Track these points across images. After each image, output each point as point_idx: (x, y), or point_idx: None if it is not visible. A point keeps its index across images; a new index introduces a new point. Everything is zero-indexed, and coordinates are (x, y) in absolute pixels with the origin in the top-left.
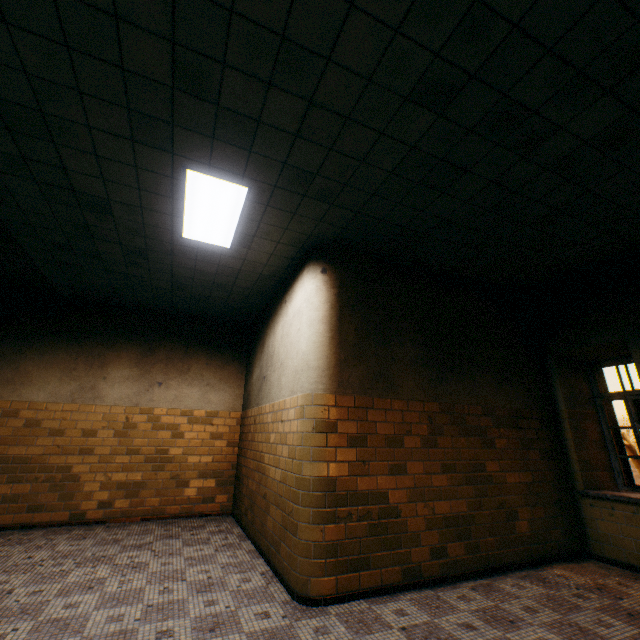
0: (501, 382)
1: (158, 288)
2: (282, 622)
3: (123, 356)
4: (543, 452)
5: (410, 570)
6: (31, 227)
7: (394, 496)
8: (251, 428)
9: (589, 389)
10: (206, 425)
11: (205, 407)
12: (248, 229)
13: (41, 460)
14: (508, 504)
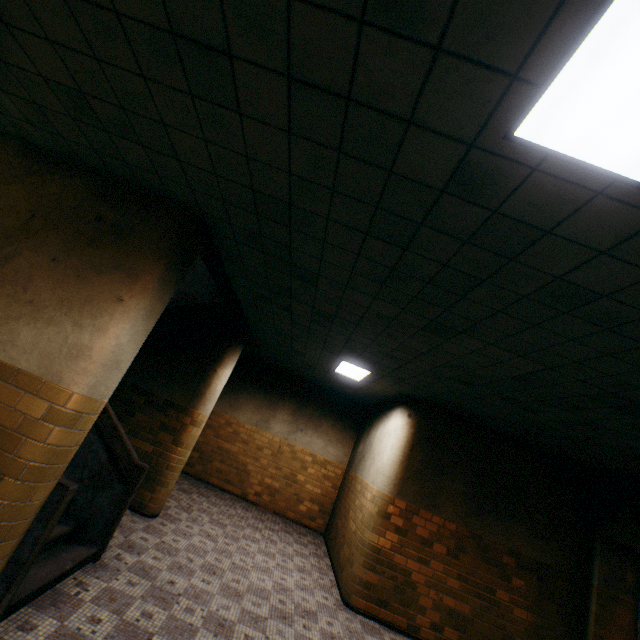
0: (536, 536)
1: (315, 376)
2: (332, 605)
3: (286, 406)
4: (561, 609)
5: (412, 625)
6: (267, 347)
7: (415, 576)
8: (348, 484)
9: (635, 579)
10: (322, 467)
11: (324, 455)
12: (370, 379)
13: (235, 455)
14: (508, 629)
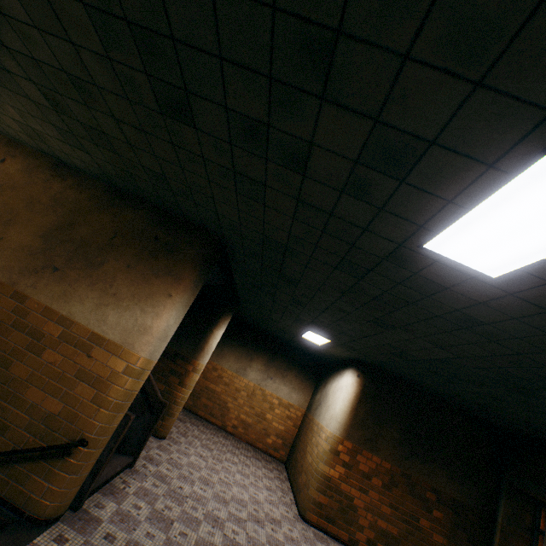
0: (454, 478)
1: (285, 337)
2: (292, 517)
3: (260, 358)
4: (471, 538)
5: (352, 539)
6: (250, 313)
7: (356, 501)
8: (306, 425)
9: (532, 520)
10: (286, 409)
11: (288, 399)
12: (328, 345)
13: (219, 394)
14: None
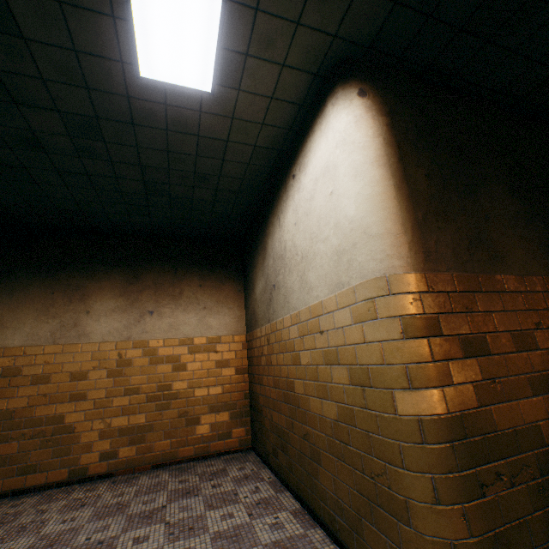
0: None
1: (129, 195)
2: None
3: (105, 286)
4: None
5: None
6: None
7: None
8: (264, 350)
9: None
10: (209, 353)
11: (205, 333)
12: (237, 36)
13: (26, 413)
14: None
